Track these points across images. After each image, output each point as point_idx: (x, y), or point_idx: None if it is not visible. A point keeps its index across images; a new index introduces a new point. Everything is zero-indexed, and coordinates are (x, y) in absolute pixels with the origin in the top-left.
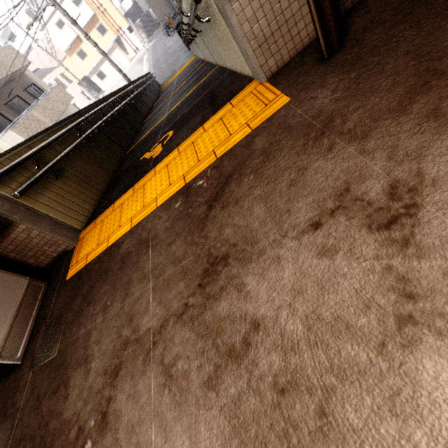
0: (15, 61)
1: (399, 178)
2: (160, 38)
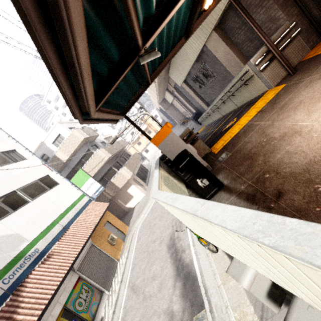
0: (123, 144)
1: (320, 74)
2: (178, 129)
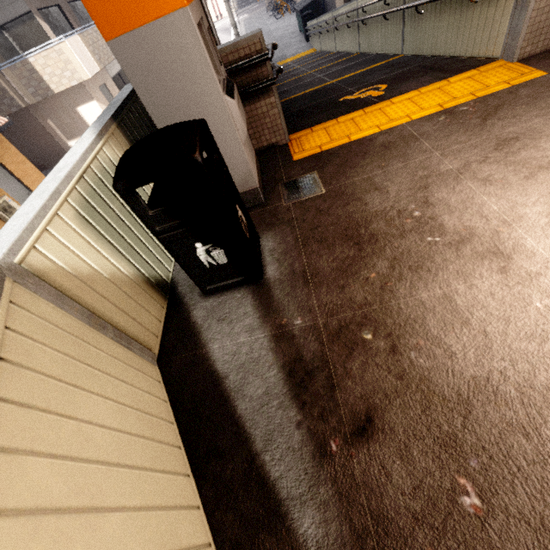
0: None
1: None
2: (259, 15)
